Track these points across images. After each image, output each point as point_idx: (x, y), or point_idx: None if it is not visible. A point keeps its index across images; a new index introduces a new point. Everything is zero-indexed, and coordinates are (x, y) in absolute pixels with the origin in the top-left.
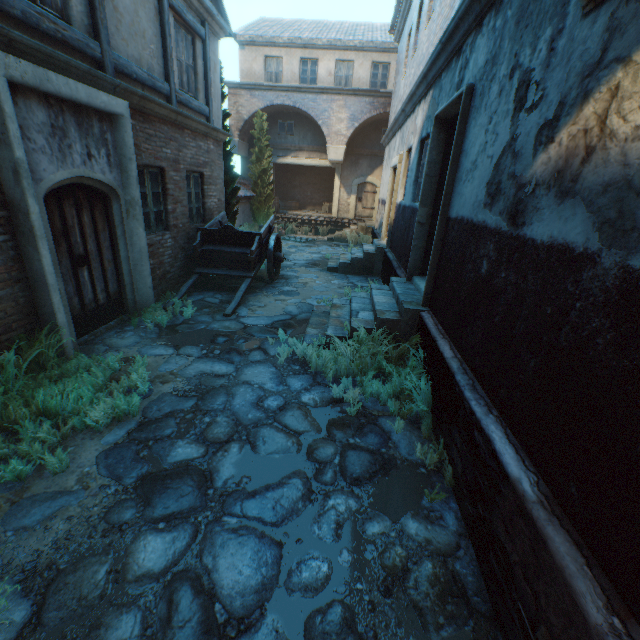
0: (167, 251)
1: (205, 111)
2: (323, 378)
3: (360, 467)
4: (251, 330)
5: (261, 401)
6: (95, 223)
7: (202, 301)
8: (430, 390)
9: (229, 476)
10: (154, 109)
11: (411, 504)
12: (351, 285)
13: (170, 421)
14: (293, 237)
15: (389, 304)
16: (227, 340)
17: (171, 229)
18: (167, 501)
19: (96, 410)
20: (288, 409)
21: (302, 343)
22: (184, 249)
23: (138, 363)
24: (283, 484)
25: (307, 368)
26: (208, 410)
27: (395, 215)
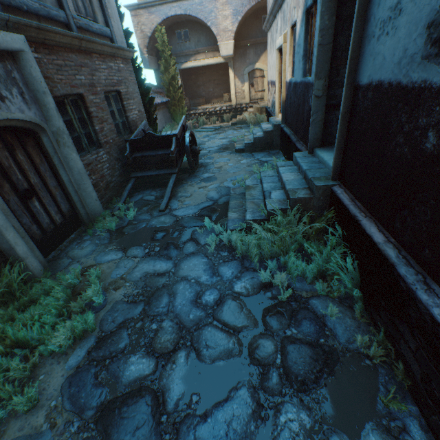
0: (105, 165)
1: (107, 32)
2: (250, 262)
3: (303, 366)
4: (182, 222)
5: (199, 297)
6: (31, 158)
7: (141, 200)
8: (357, 269)
9: (179, 395)
10: (55, 39)
11: (366, 412)
12: (257, 162)
13: (123, 333)
14: (205, 128)
15: (297, 181)
16: (164, 235)
17: (103, 146)
18: (124, 437)
19: (58, 335)
20: (224, 302)
21: (226, 230)
22: (119, 160)
23: (93, 274)
24: (231, 399)
25: (234, 253)
26: (154, 315)
27: (286, 93)
